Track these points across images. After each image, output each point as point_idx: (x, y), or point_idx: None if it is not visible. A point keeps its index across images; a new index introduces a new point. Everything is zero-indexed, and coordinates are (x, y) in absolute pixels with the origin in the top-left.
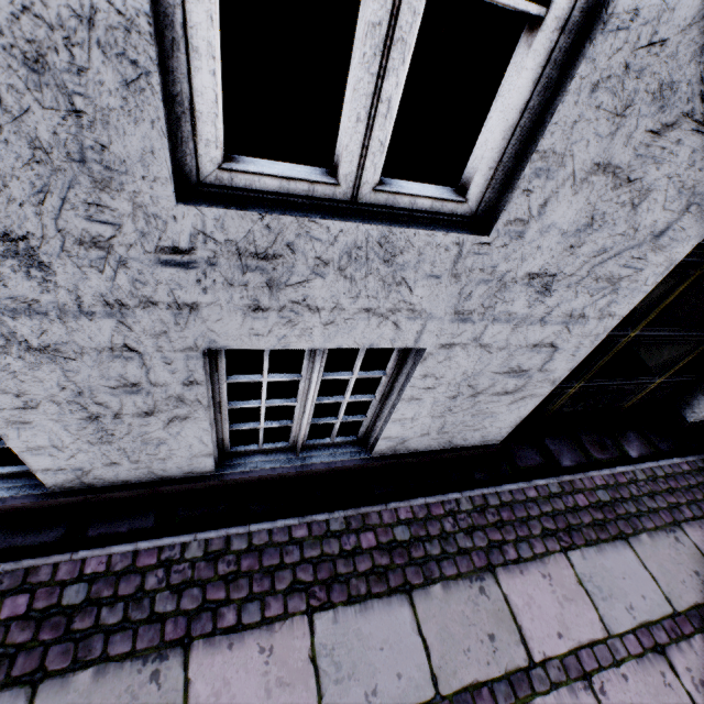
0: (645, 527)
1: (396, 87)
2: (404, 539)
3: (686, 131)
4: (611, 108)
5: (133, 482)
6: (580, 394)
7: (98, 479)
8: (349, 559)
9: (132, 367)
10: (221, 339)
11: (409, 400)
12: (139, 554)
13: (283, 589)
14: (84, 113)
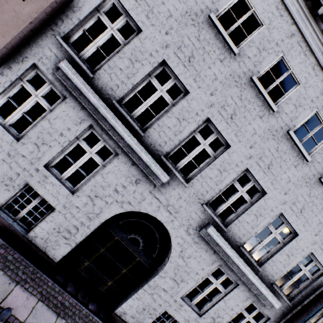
0: (67, 319)
1: (71, 173)
2: (9, 258)
3: (100, 198)
4: (90, 189)
5: None
6: (88, 268)
7: None
8: None
9: (16, 177)
10: (31, 182)
11: (46, 221)
12: None
13: None
14: (43, 156)
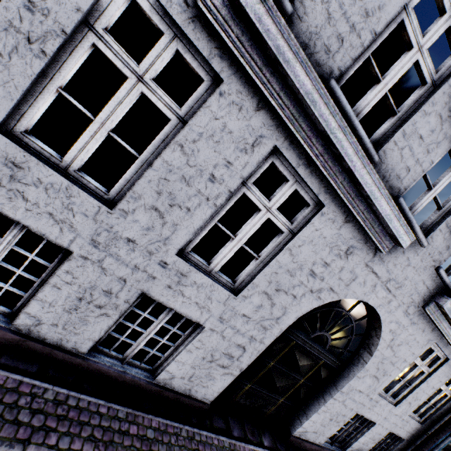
0: None
1: (229, 256)
2: (150, 437)
3: (283, 293)
4: (268, 280)
5: (47, 341)
6: (249, 392)
7: (37, 330)
8: (121, 435)
9: (118, 287)
10: (152, 291)
11: (188, 351)
12: (22, 383)
13: (85, 436)
14: (174, 234)
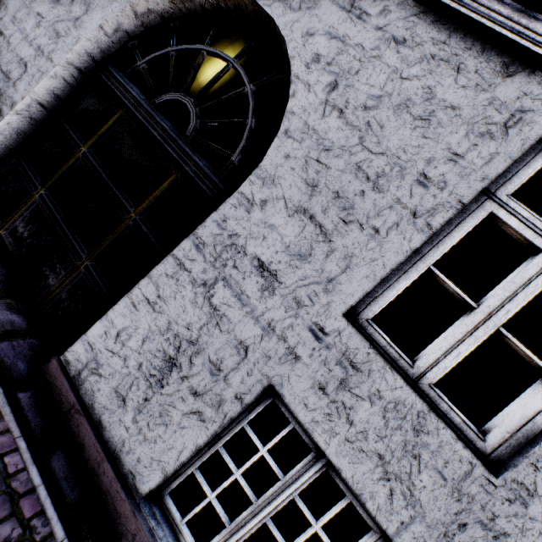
0: None
1: None
2: None
3: None
4: None
5: None
6: (38, 210)
7: None
8: None
9: None
10: None
11: None
12: None
13: None
14: None
